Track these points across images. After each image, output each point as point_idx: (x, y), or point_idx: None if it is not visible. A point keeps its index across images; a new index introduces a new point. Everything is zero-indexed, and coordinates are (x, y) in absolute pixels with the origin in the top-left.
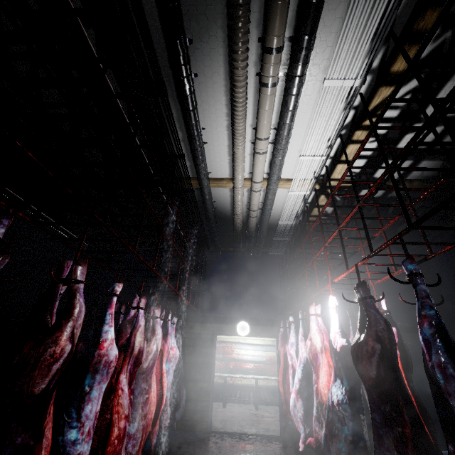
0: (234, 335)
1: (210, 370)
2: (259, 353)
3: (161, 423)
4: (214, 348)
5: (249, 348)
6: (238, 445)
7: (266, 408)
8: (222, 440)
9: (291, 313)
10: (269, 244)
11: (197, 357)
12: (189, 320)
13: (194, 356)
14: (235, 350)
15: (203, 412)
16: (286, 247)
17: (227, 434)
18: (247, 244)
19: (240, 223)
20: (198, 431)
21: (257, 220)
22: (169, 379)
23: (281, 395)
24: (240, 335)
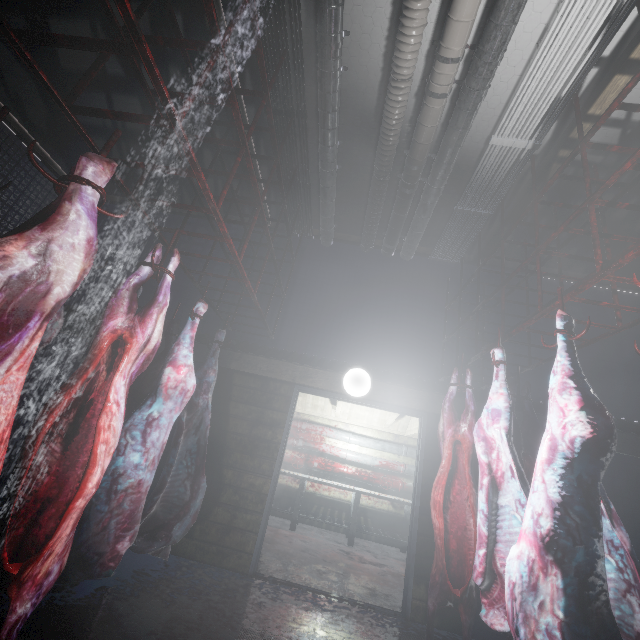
0: (336, 396)
1: (275, 455)
2: (368, 452)
3: (104, 545)
4: (289, 414)
5: (352, 440)
6: (308, 621)
7: (368, 545)
8: (274, 600)
9: (498, 341)
10: (436, 231)
11: (253, 425)
12: (246, 349)
13: (246, 422)
14: (327, 440)
15: (246, 533)
16: (469, 248)
17: (289, 588)
18: (395, 214)
19: (397, 127)
20: (229, 568)
21: (435, 134)
22: (156, 441)
23: (415, 531)
24: (349, 393)
